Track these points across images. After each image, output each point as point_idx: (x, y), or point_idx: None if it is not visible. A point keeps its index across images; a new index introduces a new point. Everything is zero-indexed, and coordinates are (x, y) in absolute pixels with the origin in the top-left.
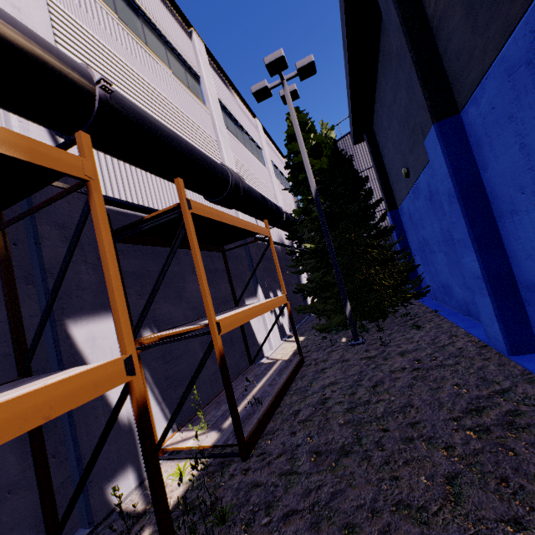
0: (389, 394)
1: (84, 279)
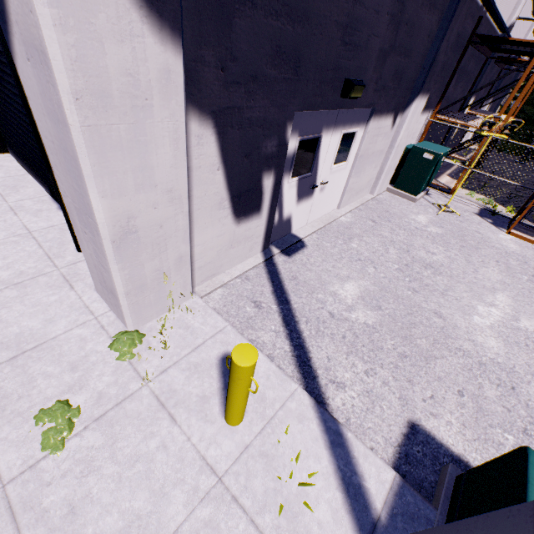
0: (529, 179)
1: (482, 81)
